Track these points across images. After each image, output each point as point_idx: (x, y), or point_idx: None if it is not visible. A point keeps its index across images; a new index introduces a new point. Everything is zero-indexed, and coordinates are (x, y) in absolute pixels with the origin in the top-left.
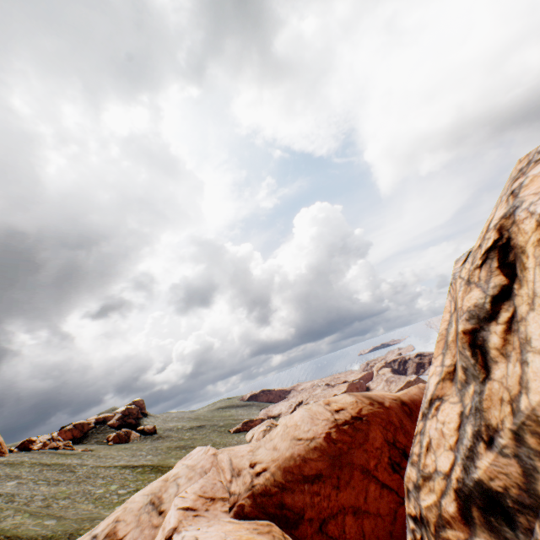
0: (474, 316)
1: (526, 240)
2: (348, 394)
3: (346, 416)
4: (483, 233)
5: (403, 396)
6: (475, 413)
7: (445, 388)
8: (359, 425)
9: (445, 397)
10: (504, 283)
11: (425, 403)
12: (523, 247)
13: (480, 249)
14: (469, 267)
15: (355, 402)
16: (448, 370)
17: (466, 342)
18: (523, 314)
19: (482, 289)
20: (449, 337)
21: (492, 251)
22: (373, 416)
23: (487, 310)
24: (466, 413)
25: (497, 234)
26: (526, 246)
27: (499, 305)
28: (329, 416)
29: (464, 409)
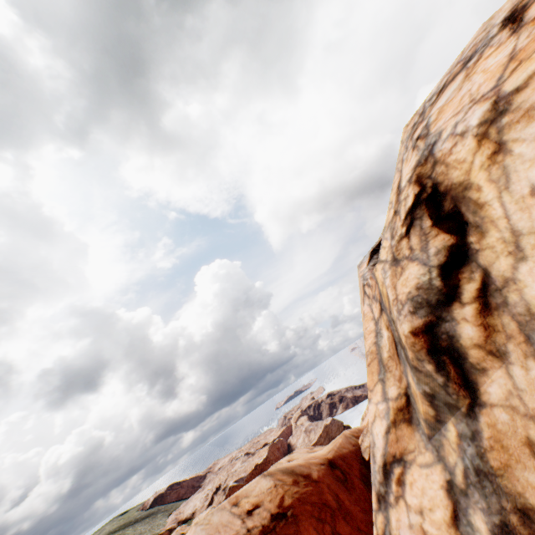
0: (422, 304)
1: (466, 170)
2: (263, 476)
3: (263, 518)
4: (395, 199)
5: (332, 454)
6: (480, 481)
7: (404, 438)
8: (283, 530)
9: (409, 456)
10: (450, 242)
11: (378, 474)
12: (465, 181)
13: (398, 215)
14: (390, 243)
15: (274, 486)
16: (398, 406)
17: (422, 349)
18: (507, 272)
19: (421, 262)
20: (383, 352)
21: (417, 209)
22: (301, 504)
23: (439, 289)
24: (459, 483)
25: (417, 187)
26: (471, 176)
27: (456, 276)
28: (239, 526)
29: (453, 476)
